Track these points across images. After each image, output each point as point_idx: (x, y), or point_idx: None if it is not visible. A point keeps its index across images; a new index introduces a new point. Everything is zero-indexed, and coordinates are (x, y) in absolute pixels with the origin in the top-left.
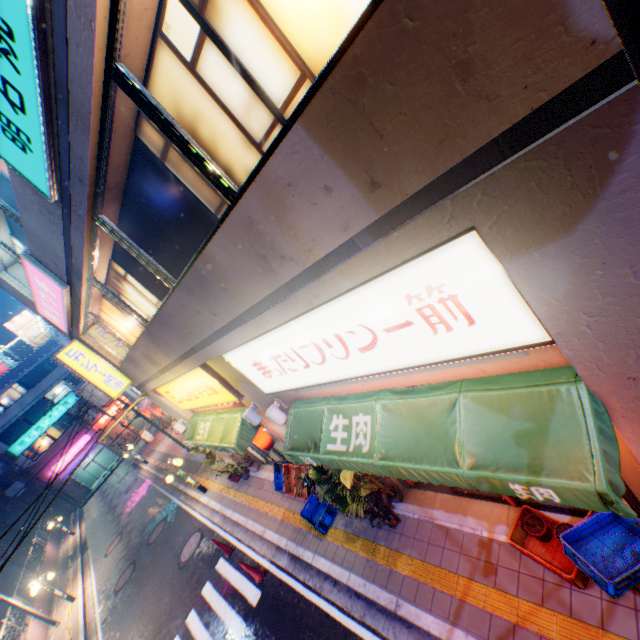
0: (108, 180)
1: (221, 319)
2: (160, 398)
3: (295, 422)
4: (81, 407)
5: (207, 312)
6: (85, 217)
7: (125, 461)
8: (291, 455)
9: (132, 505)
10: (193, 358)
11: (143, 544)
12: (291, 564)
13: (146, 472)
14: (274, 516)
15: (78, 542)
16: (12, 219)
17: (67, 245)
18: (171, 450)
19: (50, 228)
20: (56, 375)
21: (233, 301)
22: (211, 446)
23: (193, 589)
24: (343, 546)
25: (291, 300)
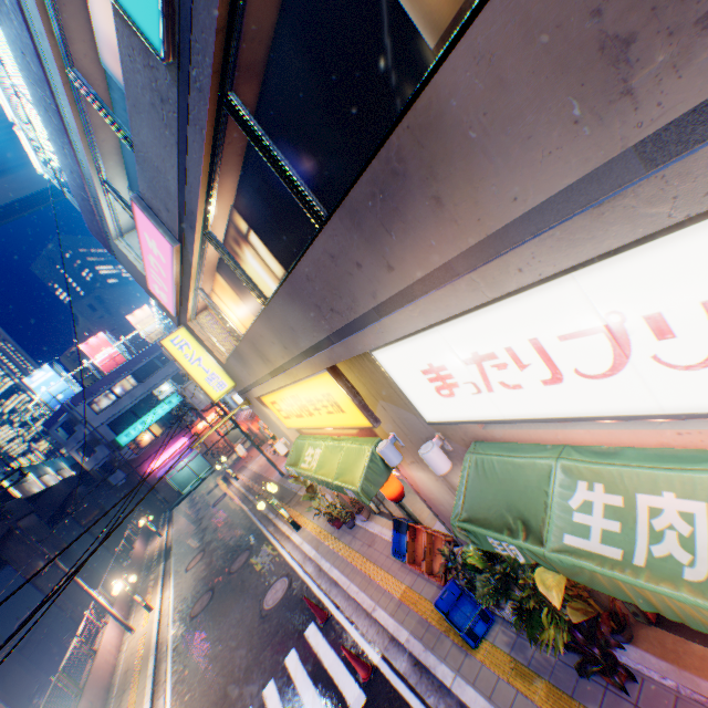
0: (250, 1)
1: (399, 276)
2: (263, 409)
3: (475, 477)
4: (183, 409)
5: (375, 264)
6: (207, 89)
7: (216, 472)
8: (466, 530)
9: (218, 522)
10: (323, 354)
11: (224, 570)
12: (413, 673)
13: (235, 489)
14: (388, 591)
15: (163, 546)
16: (129, 163)
17: (181, 166)
18: (263, 471)
19: (162, 138)
20: (164, 373)
21: (444, 228)
22: (320, 481)
23: (274, 651)
24: (509, 682)
25: (634, 195)
